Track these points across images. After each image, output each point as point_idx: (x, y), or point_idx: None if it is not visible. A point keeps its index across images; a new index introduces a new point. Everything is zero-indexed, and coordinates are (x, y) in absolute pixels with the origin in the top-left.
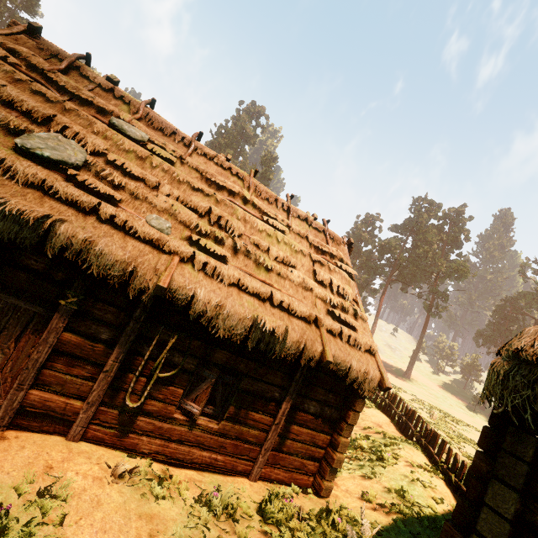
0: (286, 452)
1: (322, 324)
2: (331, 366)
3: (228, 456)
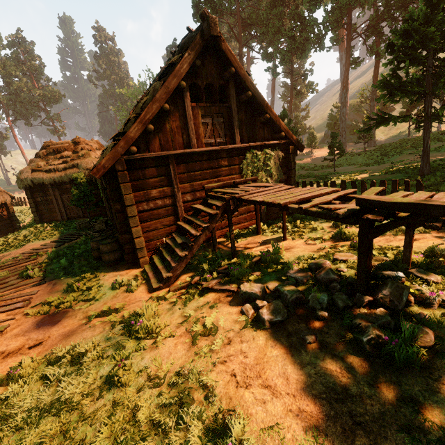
0: None
1: None
2: None
3: None
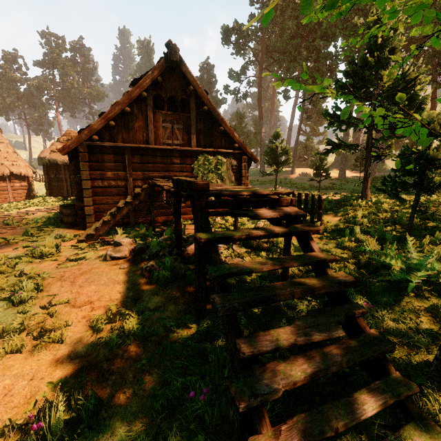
0: (18, 197)
1: (5, 164)
2: (15, 173)
3: (1, 203)
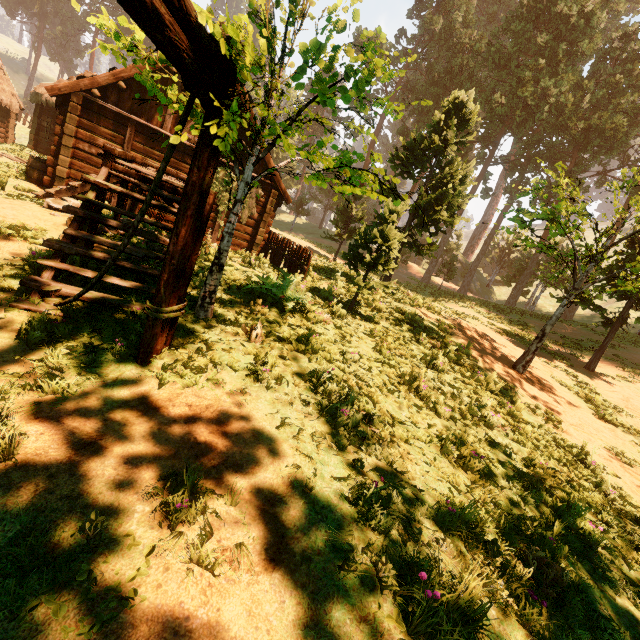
0: None
1: None
2: None
3: None
